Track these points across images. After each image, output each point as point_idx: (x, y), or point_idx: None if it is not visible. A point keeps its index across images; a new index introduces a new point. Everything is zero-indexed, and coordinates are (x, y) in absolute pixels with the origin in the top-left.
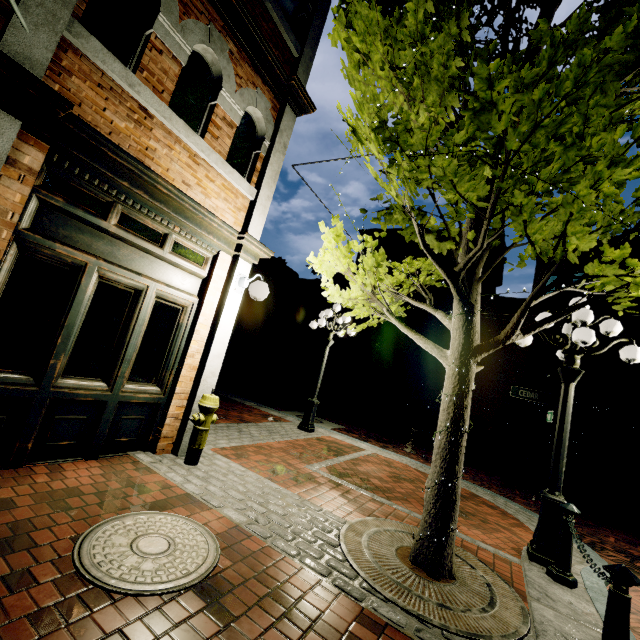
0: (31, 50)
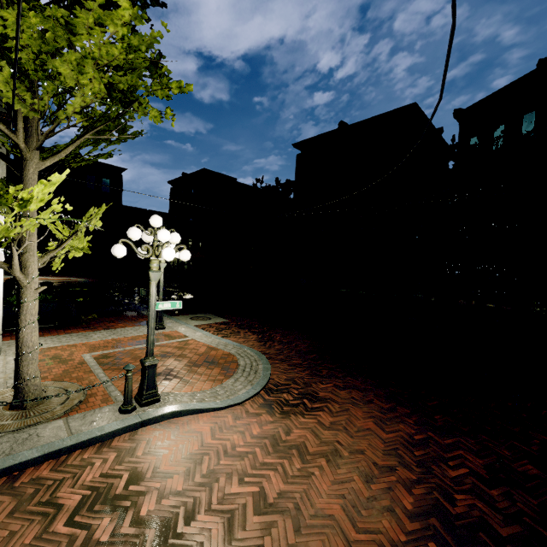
0: None
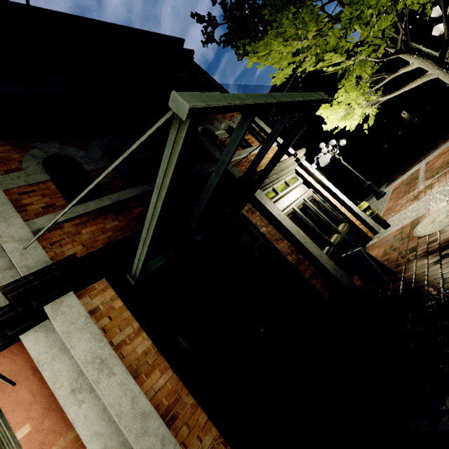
0: (236, 171)
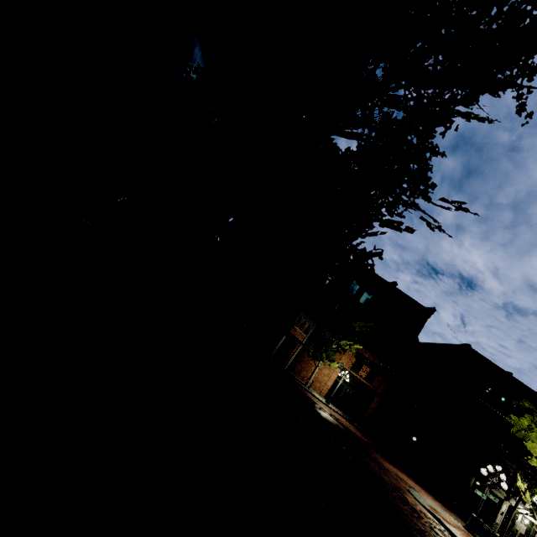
0: None
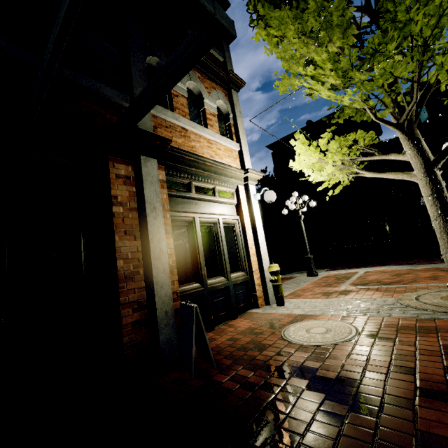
0: (146, 125)
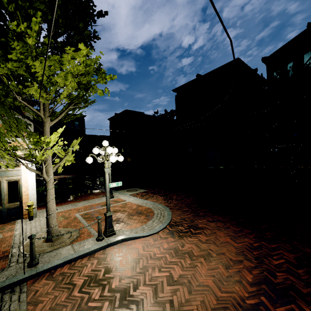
0: None
